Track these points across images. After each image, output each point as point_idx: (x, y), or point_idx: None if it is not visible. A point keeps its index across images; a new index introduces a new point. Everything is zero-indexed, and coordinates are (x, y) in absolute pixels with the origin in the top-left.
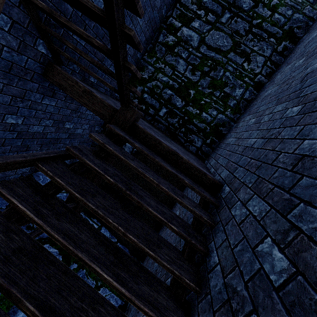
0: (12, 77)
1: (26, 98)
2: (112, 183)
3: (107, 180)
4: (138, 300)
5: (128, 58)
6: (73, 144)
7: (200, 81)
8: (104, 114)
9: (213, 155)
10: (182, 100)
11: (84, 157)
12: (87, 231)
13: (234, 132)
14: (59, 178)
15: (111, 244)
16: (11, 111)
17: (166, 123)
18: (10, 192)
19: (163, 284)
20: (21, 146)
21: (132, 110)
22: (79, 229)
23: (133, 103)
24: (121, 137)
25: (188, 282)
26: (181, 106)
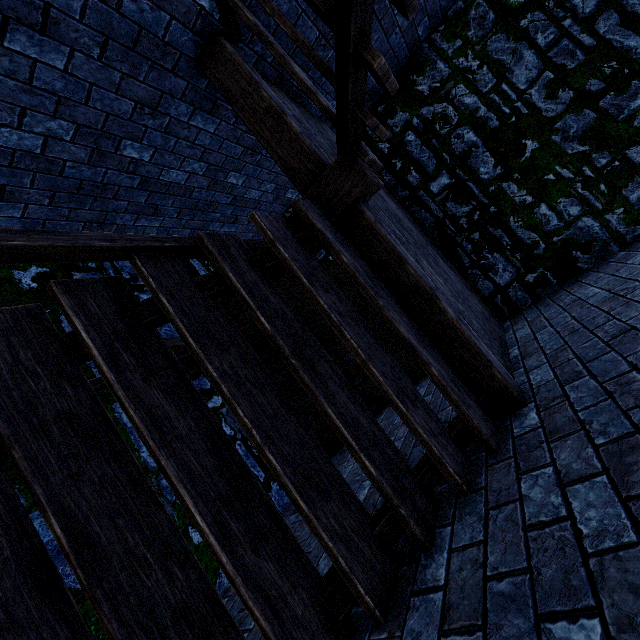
0: (139, 59)
1: (162, 109)
2: (267, 333)
3: (260, 323)
4: (248, 588)
5: (393, 36)
6: (238, 218)
7: (563, 119)
8: (298, 171)
9: (530, 314)
10: (495, 163)
11: (227, 263)
12: (194, 417)
13: (609, 274)
14: (167, 296)
15: (231, 457)
16: (133, 133)
17: (440, 211)
18: (74, 305)
19: (310, 569)
20: (145, 205)
21: (359, 173)
22: (179, 408)
23: (366, 156)
24: (317, 233)
25: (361, 592)
26: (488, 177)
